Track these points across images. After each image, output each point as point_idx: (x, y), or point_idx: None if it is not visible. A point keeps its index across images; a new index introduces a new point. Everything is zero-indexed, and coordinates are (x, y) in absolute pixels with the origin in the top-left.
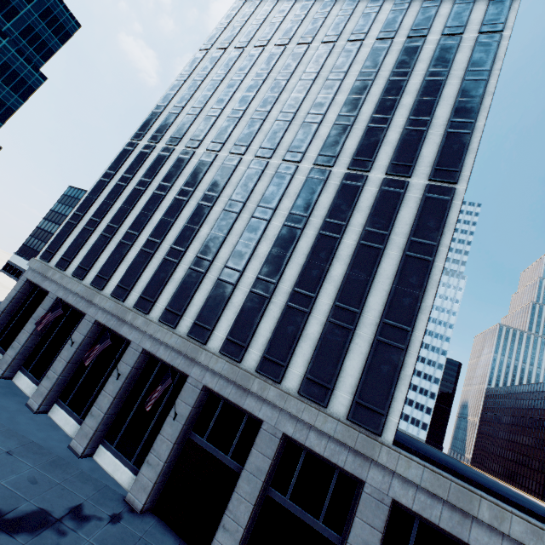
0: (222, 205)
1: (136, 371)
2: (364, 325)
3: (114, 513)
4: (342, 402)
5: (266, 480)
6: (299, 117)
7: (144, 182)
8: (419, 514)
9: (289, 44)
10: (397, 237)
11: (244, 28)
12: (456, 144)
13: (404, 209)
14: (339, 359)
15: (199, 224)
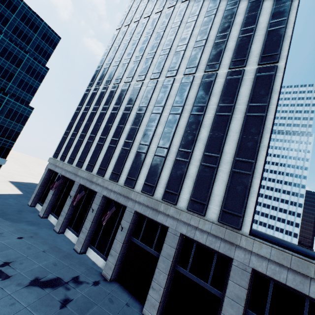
0: (135, 111)
1: (101, 207)
2: (223, 164)
3: (95, 281)
4: (214, 212)
5: (174, 261)
6: (172, 50)
7: (95, 108)
8: (271, 278)
9: (163, 10)
10: (240, 106)
11: (138, 10)
12: (275, 36)
13: (242, 87)
14: (209, 186)
15: (124, 124)
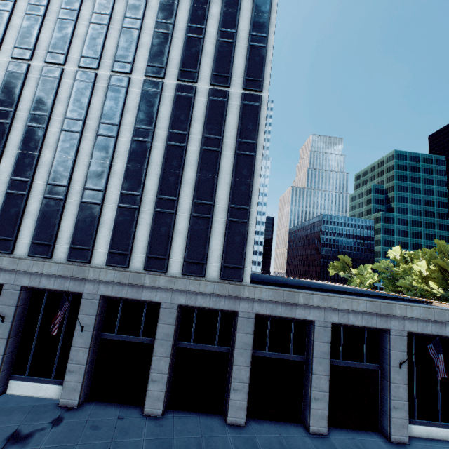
0: (58, 125)
1: (22, 308)
2: (218, 213)
3: (54, 419)
4: (214, 269)
5: (174, 339)
6: (116, 21)
7: None
8: (270, 315)
9: None
10: (228, 140)
11: None
12: (258, 56)
13: (229, 115)
14: (206, 242)
15: (37, 149)
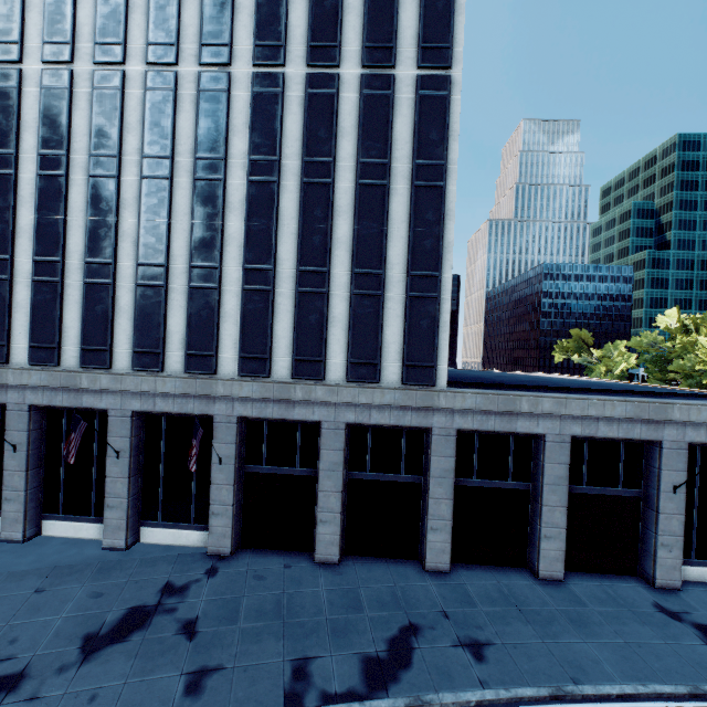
0: (135, 170)
1: (138, 439)
2: (392, 286)
3: (207, 570)
4: (393, 371)
5: (345, 468)
6: None
7: None
8: (479, 430)
9: None
10: (399, 163)
11: None
12: None
13: (398, 120)
14: (377, 332)
15: (113, 212)
